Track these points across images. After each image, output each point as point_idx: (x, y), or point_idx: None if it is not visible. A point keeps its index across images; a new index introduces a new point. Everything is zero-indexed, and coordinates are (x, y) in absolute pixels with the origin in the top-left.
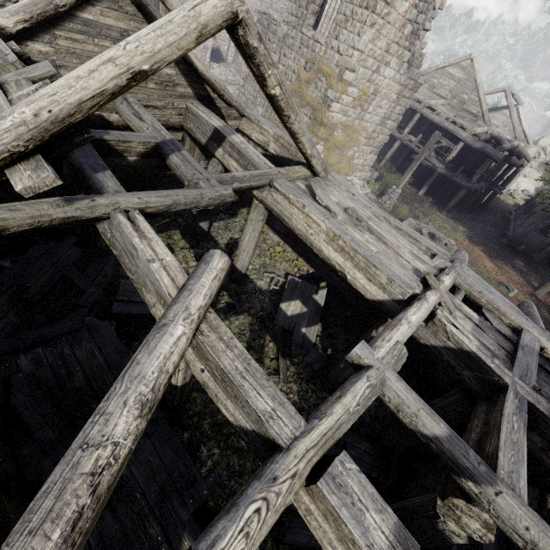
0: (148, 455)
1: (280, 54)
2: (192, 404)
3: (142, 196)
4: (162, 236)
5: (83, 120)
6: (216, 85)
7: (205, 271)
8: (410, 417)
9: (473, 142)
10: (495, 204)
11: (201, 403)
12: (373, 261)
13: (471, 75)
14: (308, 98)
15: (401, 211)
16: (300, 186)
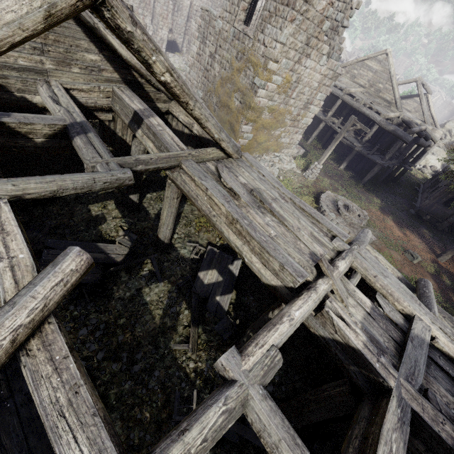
0: (17, 451)
1: (217, 45)
2: (101, 373)
3: (18, 182)
4: (98, 206)
5: (5, 101)
6: (143, 71)
7: (45, 277)
8: (270, 447)
9: (387, 125)
10: (406, 178)
11: (110, 372)
12: (267, 247)
13: (386, 67)
14: (239, 84)
15: (322, 184)
16: (209, 168)
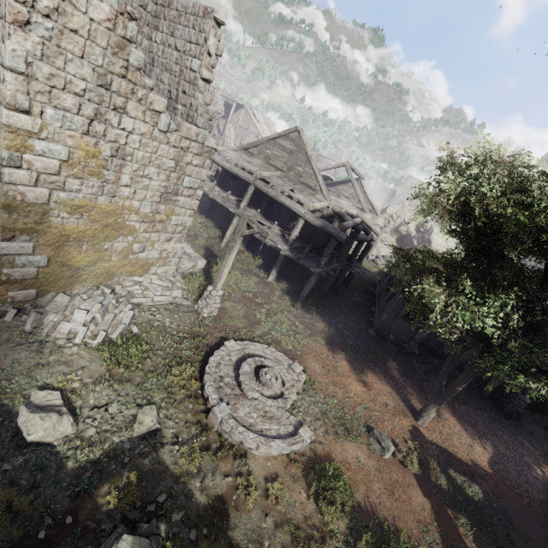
0: None
1: None
2: None
3: None
4: None
5: None
6: None
7: None
8: None
9: (313, 219)
10: (360, 276)
11: None
12: None
13: (301, 147)
14: None
15: (228, 321)
16: None
